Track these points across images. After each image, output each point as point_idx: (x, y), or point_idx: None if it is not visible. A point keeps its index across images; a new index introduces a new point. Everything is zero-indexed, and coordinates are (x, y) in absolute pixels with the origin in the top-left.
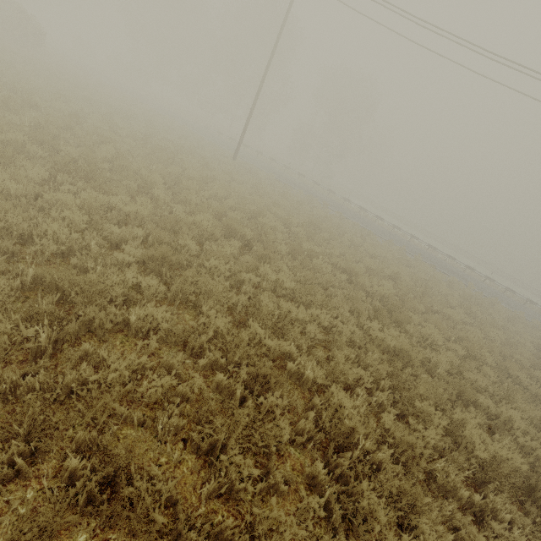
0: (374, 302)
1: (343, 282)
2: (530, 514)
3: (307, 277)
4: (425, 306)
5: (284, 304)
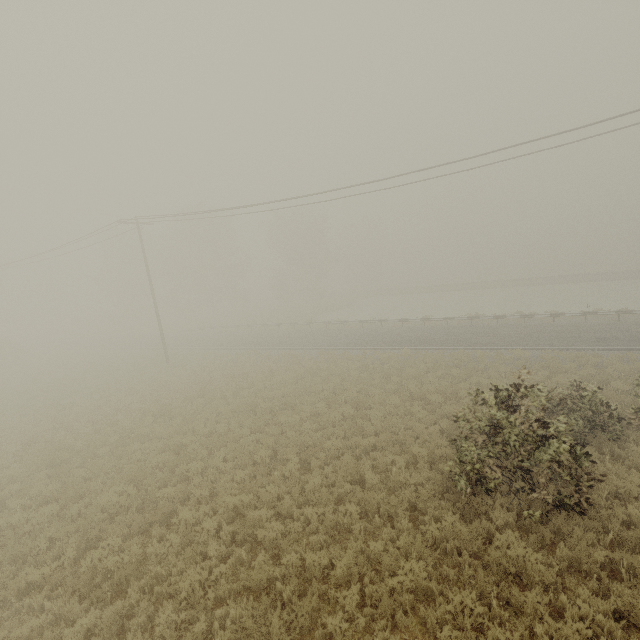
0: (171, 457)
1: (155, 452)
2: (90, 599)
3: (95, 471)
4: (260, 425)
5: (14, 516)
